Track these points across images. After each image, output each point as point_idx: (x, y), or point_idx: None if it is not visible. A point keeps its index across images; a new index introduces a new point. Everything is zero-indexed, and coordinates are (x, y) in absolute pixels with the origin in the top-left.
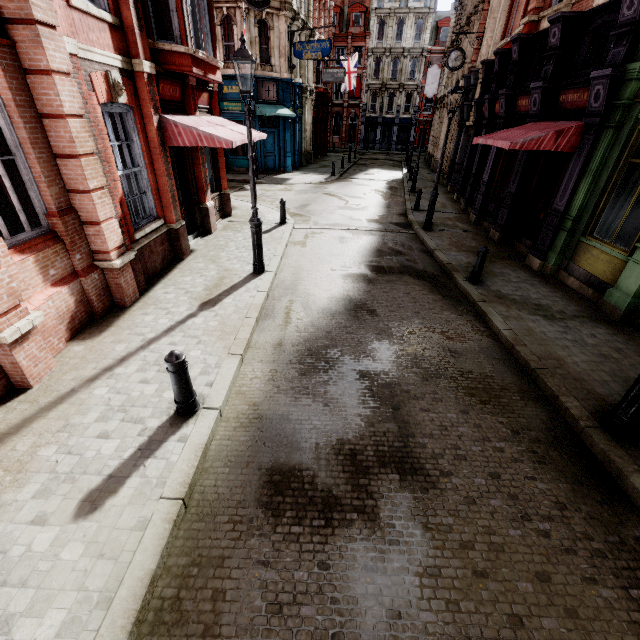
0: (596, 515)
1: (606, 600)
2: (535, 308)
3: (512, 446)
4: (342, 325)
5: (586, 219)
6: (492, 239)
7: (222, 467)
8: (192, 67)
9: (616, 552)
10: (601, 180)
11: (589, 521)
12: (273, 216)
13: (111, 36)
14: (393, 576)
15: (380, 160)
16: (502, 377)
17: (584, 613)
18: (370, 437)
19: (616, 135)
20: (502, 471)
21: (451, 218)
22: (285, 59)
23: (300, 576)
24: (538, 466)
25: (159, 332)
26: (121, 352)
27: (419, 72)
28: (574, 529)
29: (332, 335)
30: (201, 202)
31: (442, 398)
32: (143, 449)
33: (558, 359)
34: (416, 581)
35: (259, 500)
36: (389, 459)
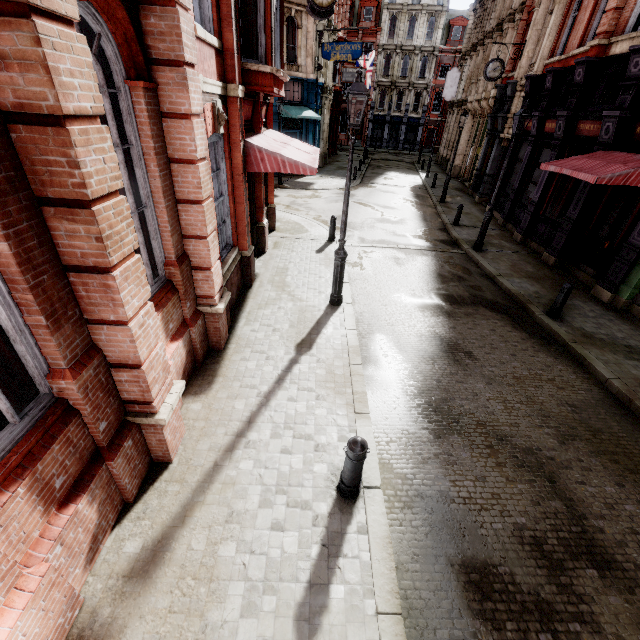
0: None
1: None
2: (628, 351)
3: None
4: (448, 372)
5: None
6: (545, 262)
7: (411, 563)
8: (273, 87)
9: None
10: None
11: None
12: (317, 230)
13: (215, 62)
14: None
15: (392, 161)
16: (634, 438)
17: None
18: (544, 520)
19: None
20: None
21: (494, 236)
22: (312, 59)
23: None
24: None
25: (270, 384)
26: (243, 411)
27: (429, 71)
28: None
29: (444, 385)
30: (258, 221)
31: (590, 467)
32: (327, 545)
33: None
34: None
35: (470, 608)
36: (576, 549)
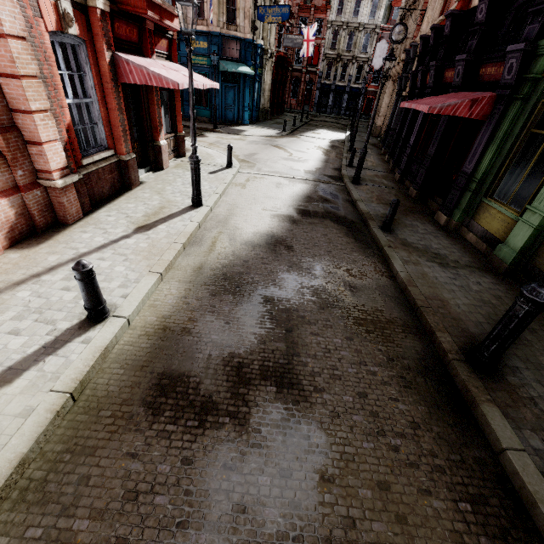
0: (445, 436)
1: (435, 510)
2: (433, 256)
3: (384, 371)
4: (260, 256)
5: (489, 182)
6: (410, 196)
7: (118, 368)
8: (147, 10)
9: (455, 469)
10: (505, 147)
11: (437, 440)
12: (222, 160)
13: None
14: (248, 475)
15: (329, 122)
16: (391, 312)
17: (413, 520)
18: (259, 353)
19: (523, 107)
20: (370, 391)
21: (379, 175)
22: (249, 21)
23: (163, 469)
24: (403, 390)
25: (92, 248)
26: (52, 262)
27: (371, 46)
28: (422, 446)
29: (248, 264)
30: (155, 140)
31: (332, 325)
32: (47, 347)
33: (443, 300)
34: (267, 481)
35: (144, 400)
36: (271, 373)
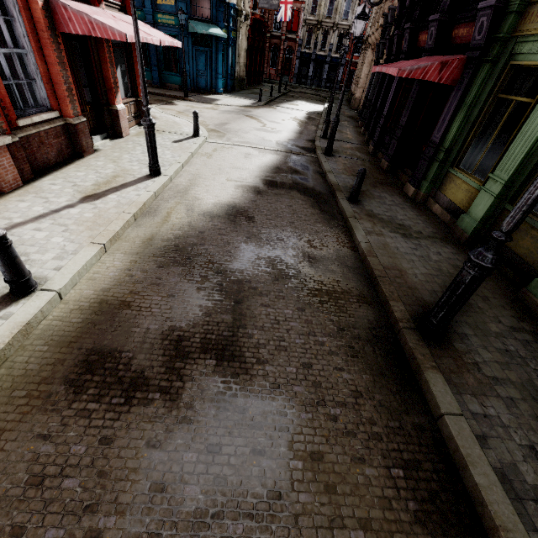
0: (386, 403)
1: (367, 478)
2: (397, 227)
3: (333, 341)
4: (217, 227)
5: (456, 151)
6: (382, 168)
7: (42, 345)
8: None
9: (392, 436)
10: (473, 114)
11: (378, 408)
12: (190, 129)
13: None
14: (172, 452)
15: (308, 94)
16: (347, 282)
17: (342, 489)
18: (202, 326)
19: (491, 70)
20: (315, 362)
21: (353, 148)
22: None
23: (77, 450)
24: (350, 359)
25: (28, 218)
26: None
27: (352, 13)
28: (362, 415)
29: (204, 235)
30: (111, 104)
31: (285, 296)
32: None
33: (401, 270)
34: (193, 457)
35: (66, 377)
36: (213, 346)
